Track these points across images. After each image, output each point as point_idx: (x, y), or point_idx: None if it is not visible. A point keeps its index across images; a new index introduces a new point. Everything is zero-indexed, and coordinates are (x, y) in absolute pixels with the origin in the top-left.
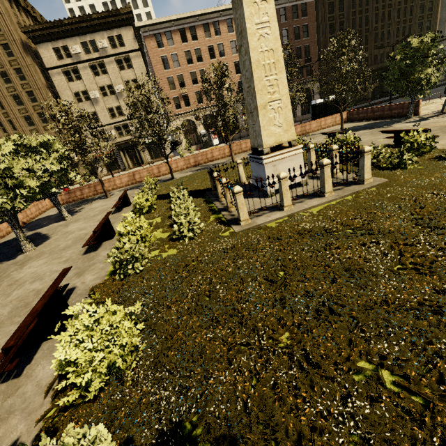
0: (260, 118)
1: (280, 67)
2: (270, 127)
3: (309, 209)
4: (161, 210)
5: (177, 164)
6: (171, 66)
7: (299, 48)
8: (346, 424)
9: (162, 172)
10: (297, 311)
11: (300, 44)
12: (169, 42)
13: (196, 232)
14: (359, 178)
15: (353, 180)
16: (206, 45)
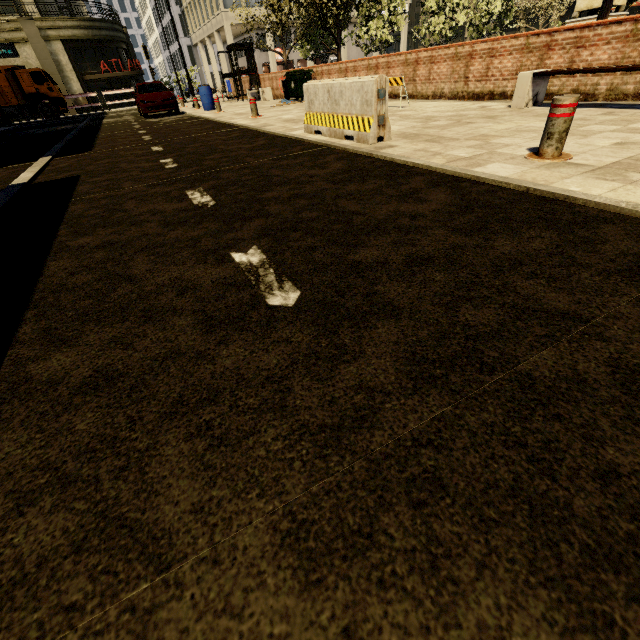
0: None
1: None
2: None
3: None
4: None
5: None
6: None
7: None
8: None
9: None
10: None
11: None
12: None
13: None
14: None
15: None
16: None
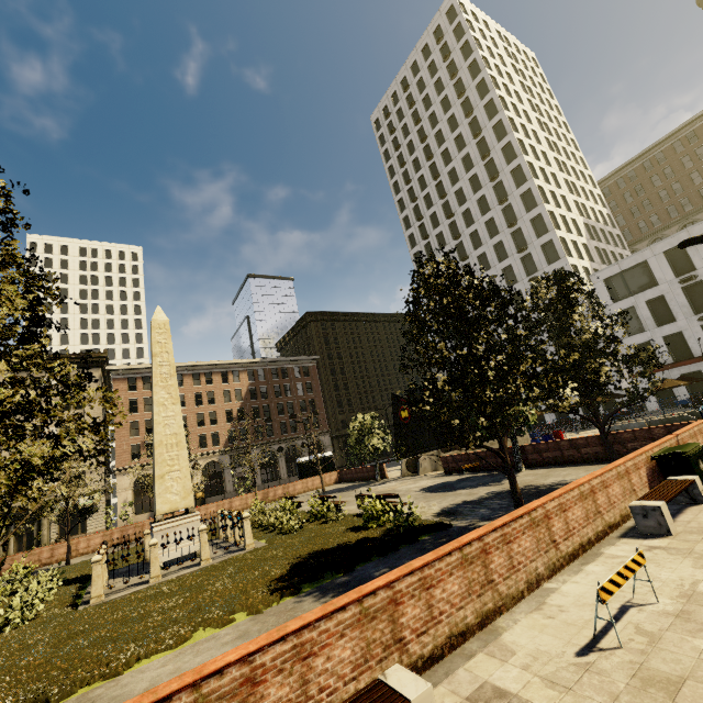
0: (157, 487)
1: (182, 446)
2: (166, 495)
3: (176, 578)
4: (5, 607)
5: (89, 541)
6: (140, 410)
7: (304, 401)
8: (21, 694)
9: (58, 556)
10: (59, 653)
11: (304, 398)
12: (146, 385)
13: (28, 618)
14: (244, 544)
15: (236, 545)
16: (193, 392)
